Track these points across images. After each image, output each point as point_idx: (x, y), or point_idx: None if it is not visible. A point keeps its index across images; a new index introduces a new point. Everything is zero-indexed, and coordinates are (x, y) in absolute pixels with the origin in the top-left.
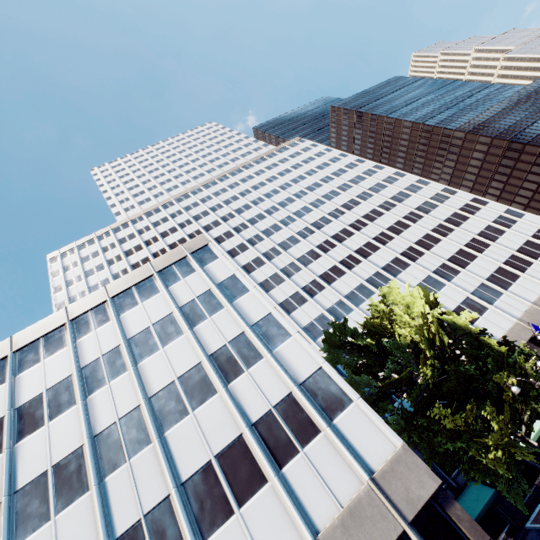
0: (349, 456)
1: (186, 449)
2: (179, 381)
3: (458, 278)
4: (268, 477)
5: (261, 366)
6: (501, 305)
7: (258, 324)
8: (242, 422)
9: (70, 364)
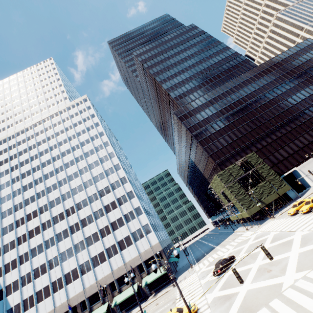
0: None
1: None
2: None
3: (81, 253)
4: None
5: None
6: (85, 277)
7: None
8: None
9: None
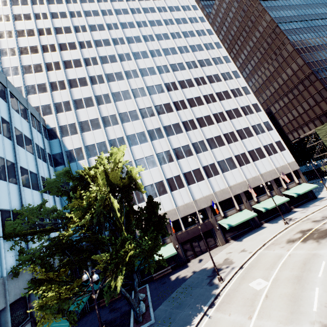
0: None
1: None
2: None
3: (203, 154)
4: None
5: None
6: (213, 180)
7: None
8: None
9: None
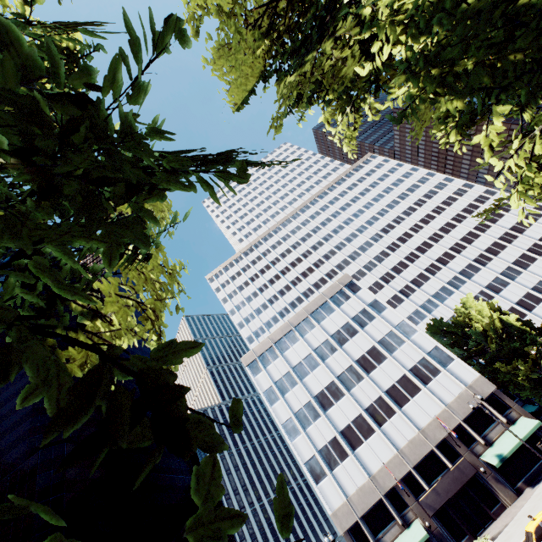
0: (456, 380)
1: (381, 380)
2: (366, 354)
3: (520, 278)
4: (421, 388)
5: (405, 346)
6: None
7: (398, 326)
8: (404, 369)
9: (307, 348)
